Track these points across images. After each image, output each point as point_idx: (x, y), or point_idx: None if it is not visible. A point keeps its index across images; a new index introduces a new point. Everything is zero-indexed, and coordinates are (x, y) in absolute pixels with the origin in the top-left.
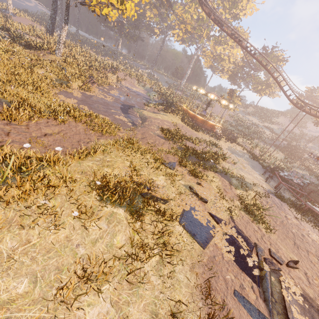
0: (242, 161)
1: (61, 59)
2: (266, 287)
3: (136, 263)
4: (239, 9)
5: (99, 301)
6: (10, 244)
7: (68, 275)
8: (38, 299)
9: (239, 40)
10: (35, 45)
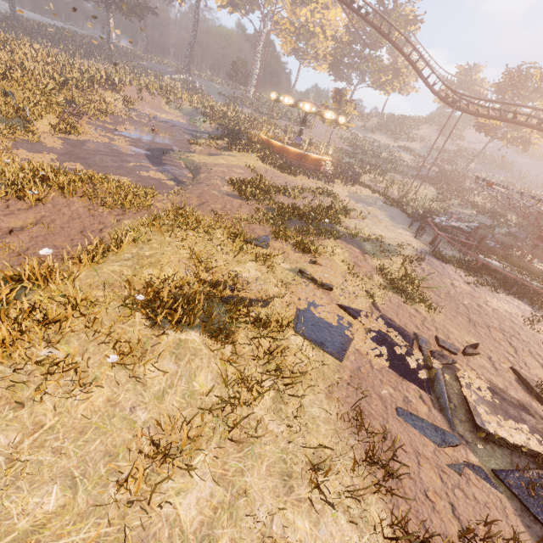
0: (375, 211)
1: None
2: (441, 391)
3: (240, 410)
4: None
5: (194, 483)
6: (4, 439)
7: (129, 460)
8: (87, 511)
9: None
10: None
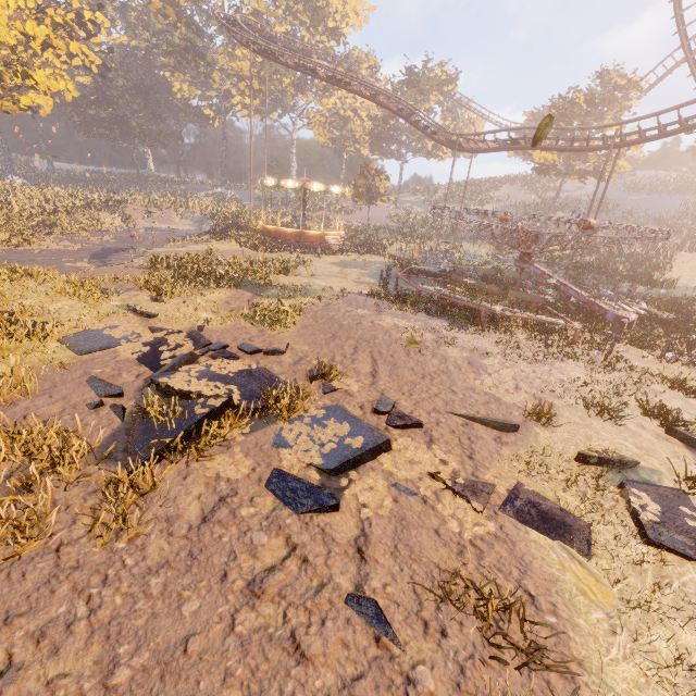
0: (354, 271)
1: None
2: (164, 368)
3: None
4: (333, 18)
5: None
6: None
7: None
8: None
9: (312, 71)
10: None
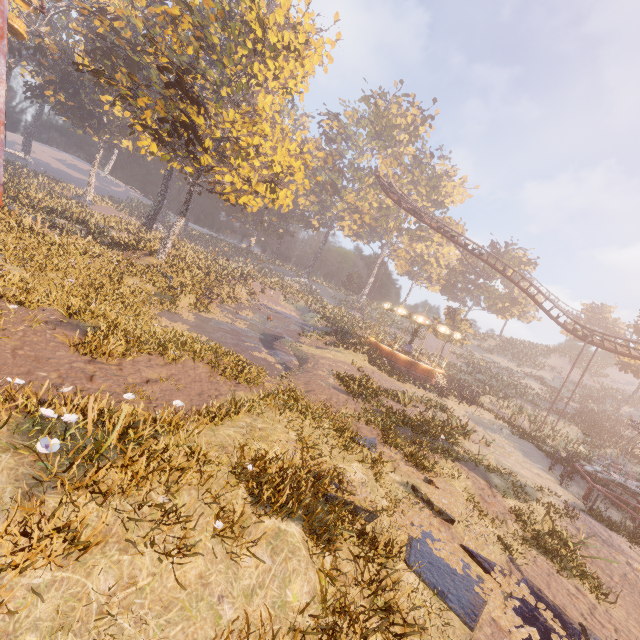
0: (501, 440)
1: (164, 263)
2: None
3: None
4: (443, 195)
5: None
6: (103, 582)
7: None
8: None
9: (451, 236)
10: (125, 244)
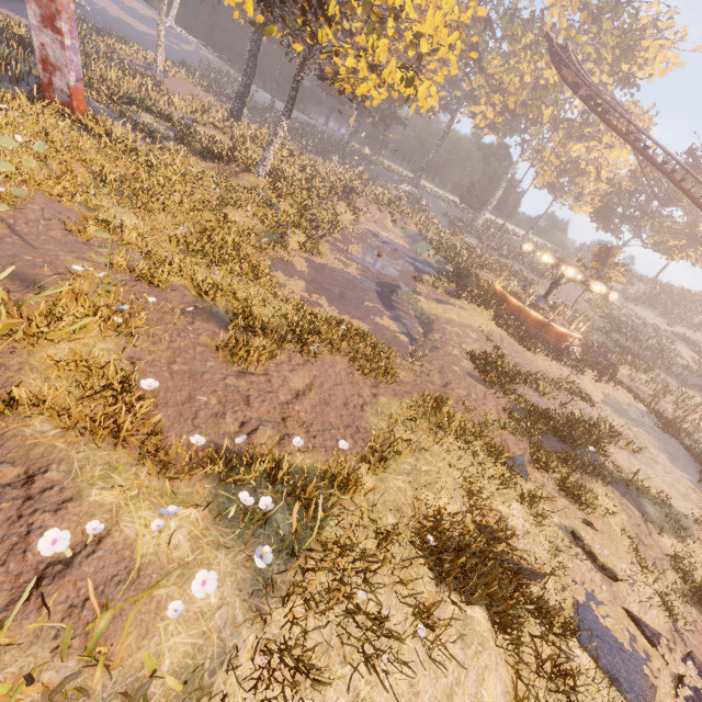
0: (645, 438)
1: (266, 184)
2: None
3: None
4: (638, 64)
5: None
6: None
7: None
8: None
9: (644, 147)
10: (218, 152)
